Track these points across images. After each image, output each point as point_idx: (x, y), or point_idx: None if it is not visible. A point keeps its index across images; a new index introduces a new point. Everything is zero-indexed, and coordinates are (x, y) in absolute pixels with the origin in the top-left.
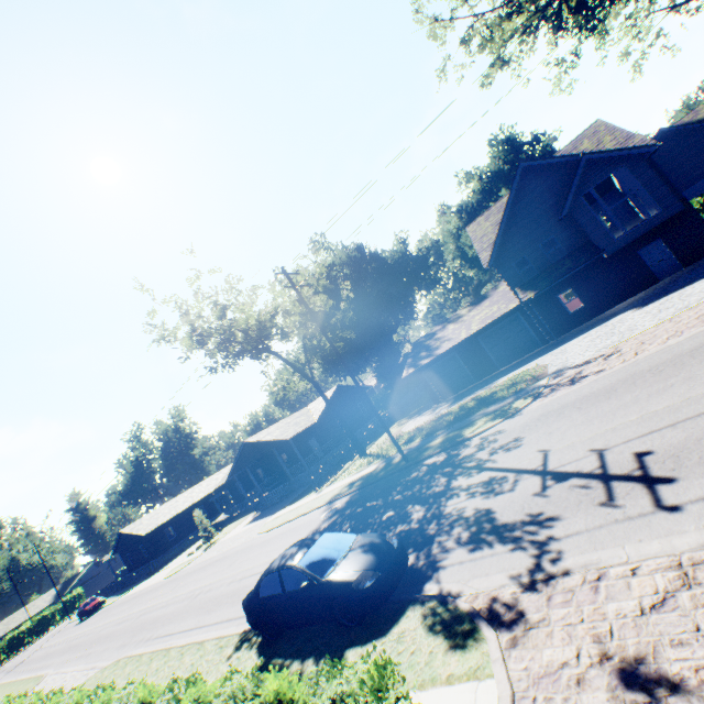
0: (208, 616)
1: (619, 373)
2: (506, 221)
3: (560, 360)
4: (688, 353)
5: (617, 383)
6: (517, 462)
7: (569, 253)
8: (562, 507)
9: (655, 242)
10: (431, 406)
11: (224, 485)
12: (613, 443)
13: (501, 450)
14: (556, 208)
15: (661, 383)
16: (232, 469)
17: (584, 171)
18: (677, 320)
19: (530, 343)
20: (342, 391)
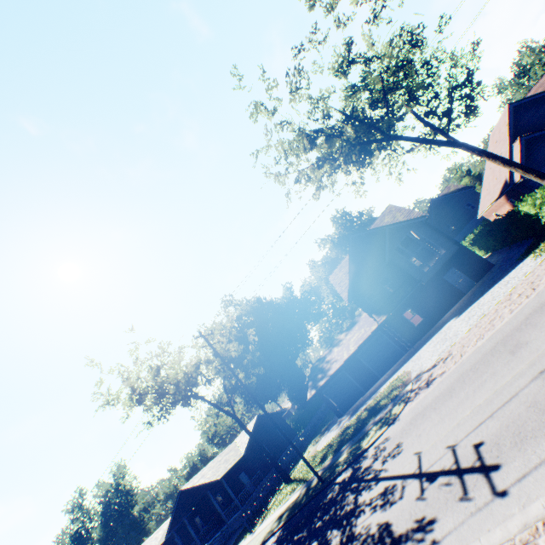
0: None
1: (454, 373)
2: (352, 271)
3: (417, 365)
4: (489, 352)
5: (454, 382)
6: (401, 467)
7: (399, 285)
8: (436, 508)
9: (451, 270)
10: (336, 420)
11: (164, 544)
12: (459, 438)
13: (389, 457)
14: (381, 258)
15: (479, 379)
16: (170, 523)
17: (390, 235)
18: (479, 325)
19: (396, 353)
20: (262, 419)
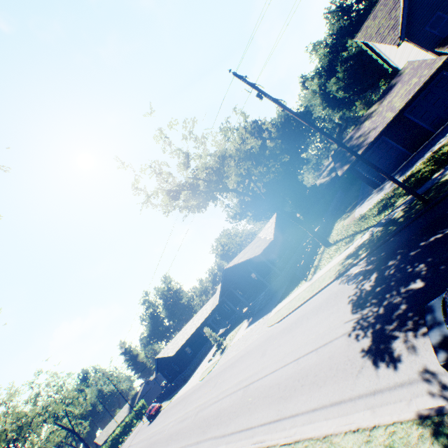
0: (289, 403)
1: None
2: None
3: None
4: None
5: None
6: None
7: None
8: None
9: None
10: (370, 193)
11: (214, 309)
12: None
13: None
14: None
15: None
16: (220, 292)
17: None
18: None
19: None
20: (280, 217)
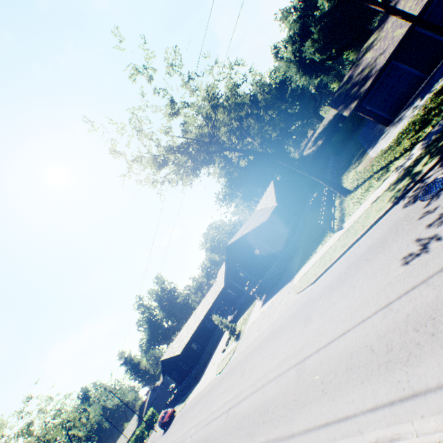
0: (421, 366)
1: None
2: None
3: None
4: None
5: None
6: None
7: None
8: None
9: None
10: (381, 133)
11: (218, 297)
12: None
13: None
14: None
15: None
16: (225, 273)
17: None
18: None
19: None
20: (277, 185)
